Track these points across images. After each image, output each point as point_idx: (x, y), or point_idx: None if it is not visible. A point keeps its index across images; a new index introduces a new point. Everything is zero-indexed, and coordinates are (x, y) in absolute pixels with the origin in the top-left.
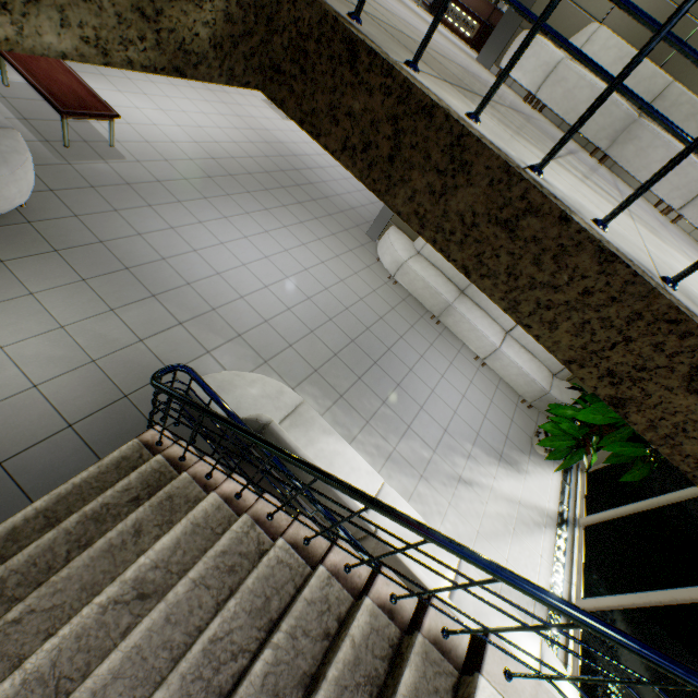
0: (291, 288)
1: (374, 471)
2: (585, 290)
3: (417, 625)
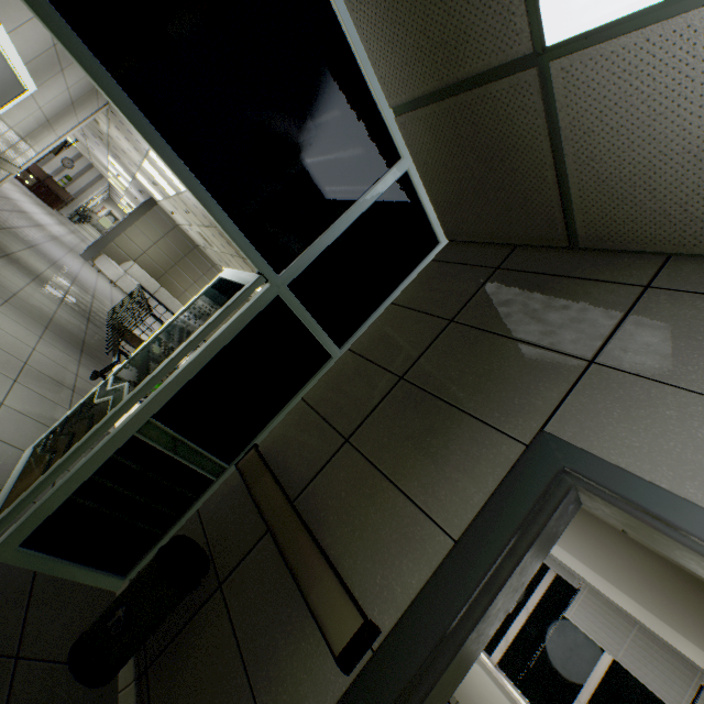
0: None
1: None
2: None
3: None
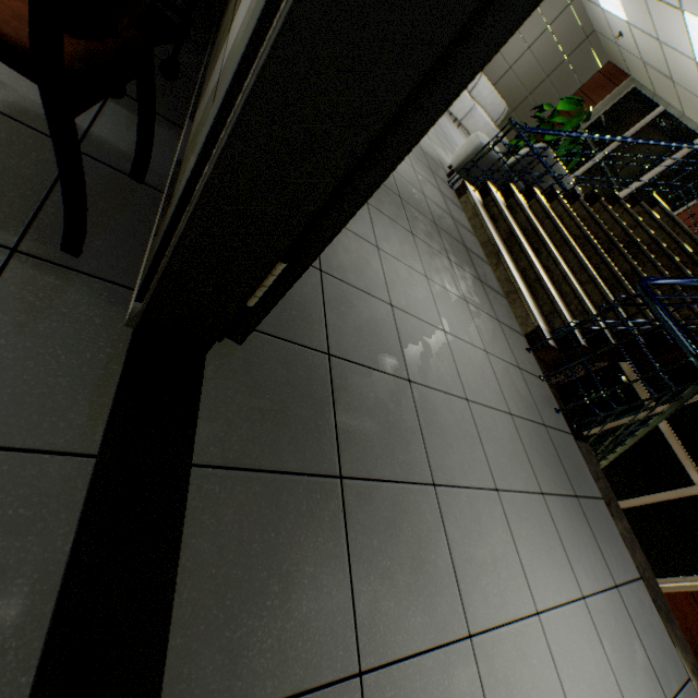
0: None
1: None
2: None
3: (638, 201)
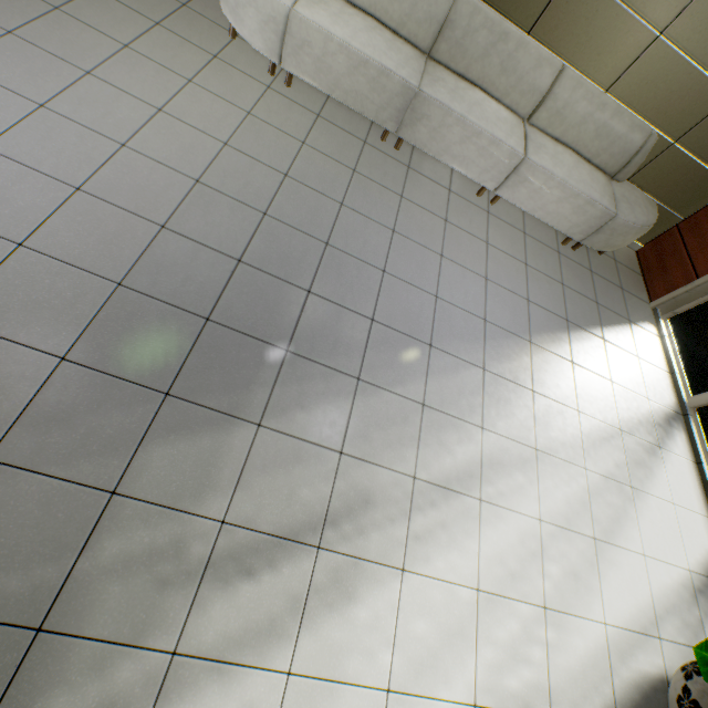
0: None
1: None
2: None
3: None
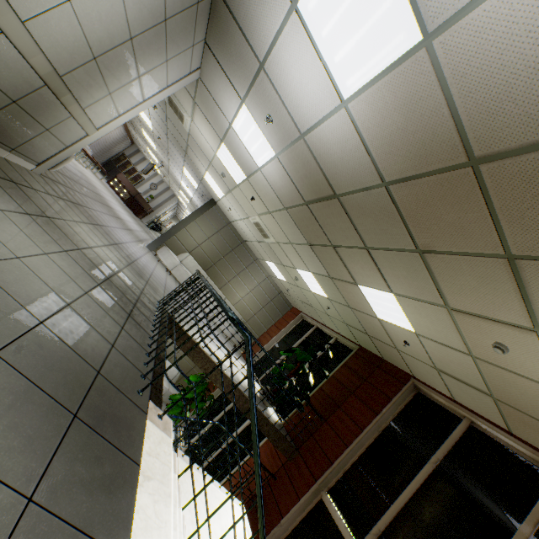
0: None
1: None
2: (202, 357)
3: None
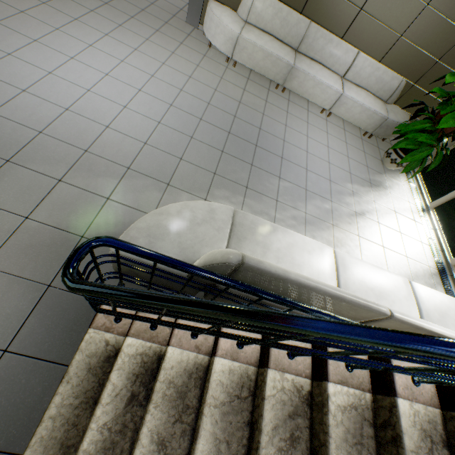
0: (149, 100)
1: (323, 245)
2: None
3: None
